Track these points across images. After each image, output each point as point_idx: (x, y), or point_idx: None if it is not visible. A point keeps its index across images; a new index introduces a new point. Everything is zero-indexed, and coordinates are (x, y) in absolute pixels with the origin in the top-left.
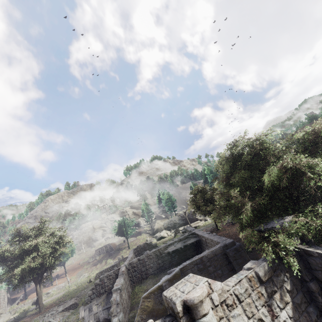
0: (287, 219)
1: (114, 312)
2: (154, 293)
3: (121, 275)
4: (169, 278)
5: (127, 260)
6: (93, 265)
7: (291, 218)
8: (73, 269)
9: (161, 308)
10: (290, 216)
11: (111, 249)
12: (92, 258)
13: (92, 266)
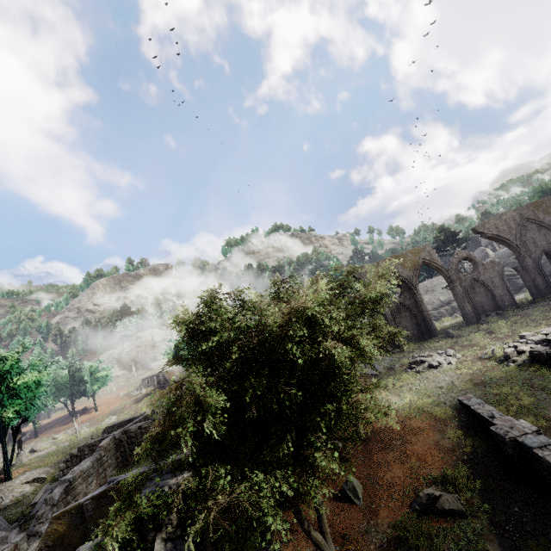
0: (174, 481)
1: (44, 518)
2: (70, 513)
3: (97, 452)
4: (95, 495)
5: (134, 421)
6: (134, 401)
7: (183, 479)
8: (108, 402)
9: (77, 535)
10: (185, 474)
11: (165, 380)
12: (137, 390)
13: (132, 403)
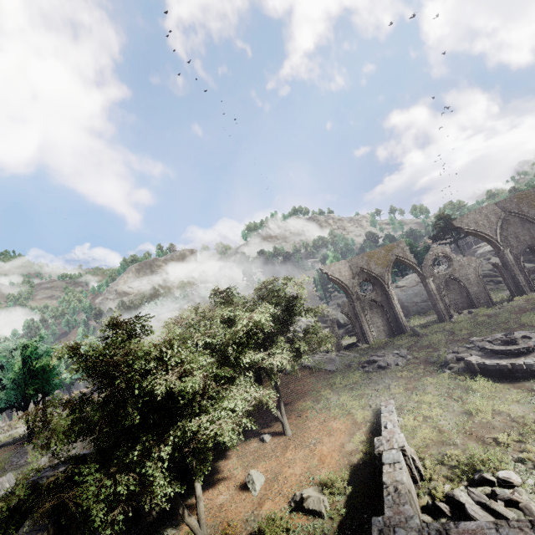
0: (51, 473)
1: None
2: None
3: None
4: None
5: None
6: None
7: (59, 472)
8: None
9: None
10: (61, 469)
11: None
12: None
13: None
